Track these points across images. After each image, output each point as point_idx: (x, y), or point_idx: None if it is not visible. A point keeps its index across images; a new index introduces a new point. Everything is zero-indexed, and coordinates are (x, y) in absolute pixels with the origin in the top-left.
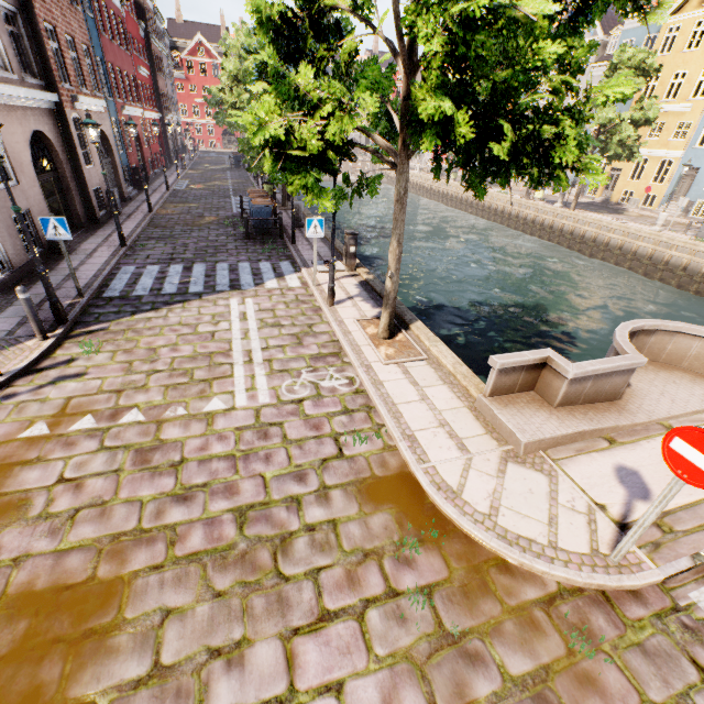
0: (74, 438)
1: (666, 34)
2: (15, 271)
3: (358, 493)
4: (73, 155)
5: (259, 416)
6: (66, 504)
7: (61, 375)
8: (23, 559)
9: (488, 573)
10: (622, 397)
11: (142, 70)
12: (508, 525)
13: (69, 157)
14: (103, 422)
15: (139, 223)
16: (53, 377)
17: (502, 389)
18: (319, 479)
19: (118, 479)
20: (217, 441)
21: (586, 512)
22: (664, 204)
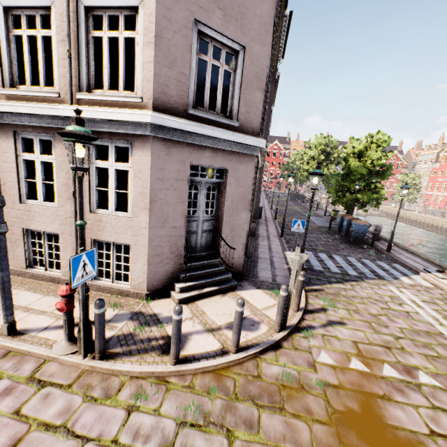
0: (396, 384)
1: None
2: None
3: None
4: (258, 189)
5: None
6: None
7: (328, 319)
8: None
9: None
10: None
11: None
12: None
13: (256, 190)
14: (406, 376)
15: (275, 225)
16: (325, 320)
17: None
18: None
19: None
20: None
21: None
22: None
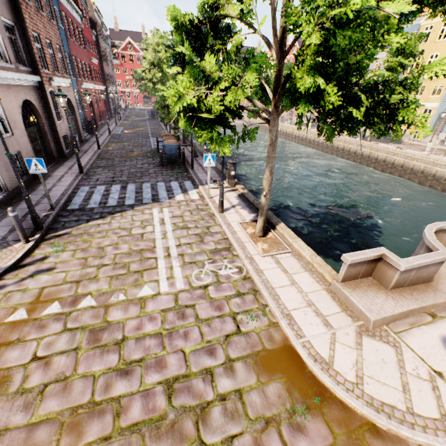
0: (45, 321)
1: (423, 31)
2: (10, 192)
3: (254, 364)
4: (49, 115)
5: (177, 299)
6: (37, 380)
7: (37, 270)
8: (2, 433)
9: (364, 438)
10: (433, 279)
11: (94, 60)
12: (373, 392)
13: (47, 116)
14: (66, 308)
15: (91, 157)
16: (32, 272)
17: (350, 277)
18: (225, 352)
19: (76, 356)
20: (148, 321)
21: (429, 379)
22: (427, 136)
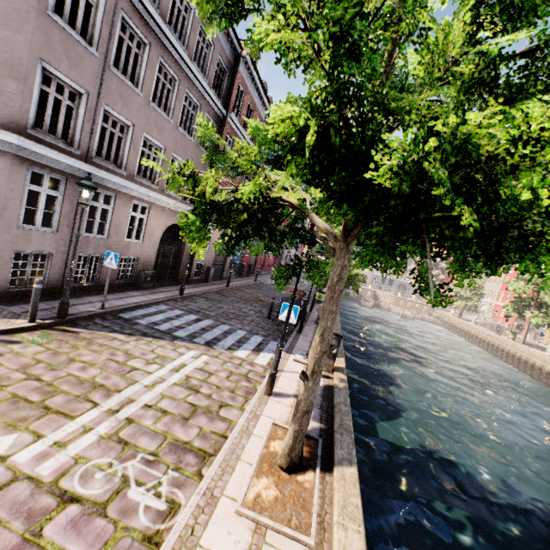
0: None
1: None
2: (98, 285)
3: None
4: None
5: (0, 489)
6: None
7: None
8: None
9: None
10: None
11: None
12: None
13: None
14: None
15: (211, 289)
16: None
17: None
18: None
19: None
20: None
21: None
22: None
